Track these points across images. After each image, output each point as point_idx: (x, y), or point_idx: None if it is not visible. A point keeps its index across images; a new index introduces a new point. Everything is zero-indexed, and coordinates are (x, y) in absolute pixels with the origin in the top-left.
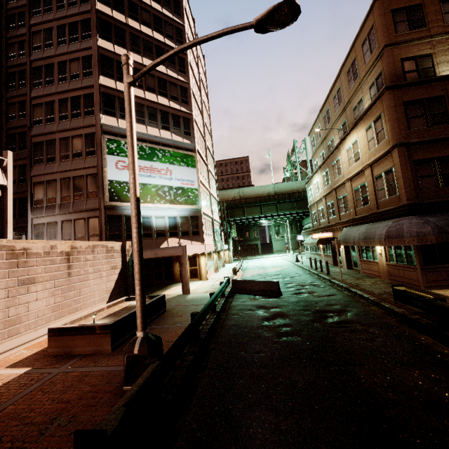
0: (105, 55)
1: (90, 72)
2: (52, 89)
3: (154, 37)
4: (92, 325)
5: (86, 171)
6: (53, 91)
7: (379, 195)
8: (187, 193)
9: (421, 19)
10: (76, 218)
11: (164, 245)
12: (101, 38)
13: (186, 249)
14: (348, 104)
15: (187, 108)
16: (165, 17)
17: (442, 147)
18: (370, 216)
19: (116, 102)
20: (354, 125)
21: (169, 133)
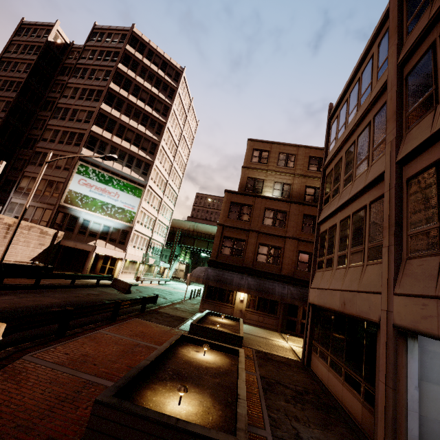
0: (103, 114)
1: (89, 121)
2: (62, 123)
3: (145, 109)
4: None
5: (59, 179)
6: (62, 125)
7: None
8: (126, 213)
9: (266, 159)
10: (39, 206)
11: (92, 243)
12: (105, 103)
13: (95, 248)
14: None
15: (152, 157)
16: (159, 98)
17: (241, 233)
18: None
19: (98, 143)
20: None
21: (130, 170)
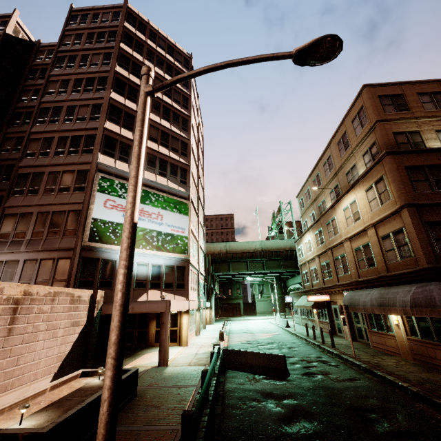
0: (115, 106)
1: (98, 117)
2: (55, 127)
3: (163, 99)
4: (14, 432)
5: (70, 207)
6: (56, 129)
7: (388, 256)
8: (176, 240)
9: (404, 105)
10: (43, 258)
11: (143, 297)
12: (114, 92)
13: (170, 304)
14: (340, 169)
15: (186, 160)
16: (175, 87)
17: None
18: (379, 279)
19: (117, 145)
20: (351, 186)
21: (165, 180)
